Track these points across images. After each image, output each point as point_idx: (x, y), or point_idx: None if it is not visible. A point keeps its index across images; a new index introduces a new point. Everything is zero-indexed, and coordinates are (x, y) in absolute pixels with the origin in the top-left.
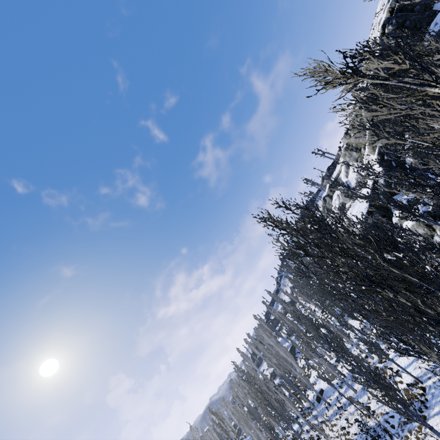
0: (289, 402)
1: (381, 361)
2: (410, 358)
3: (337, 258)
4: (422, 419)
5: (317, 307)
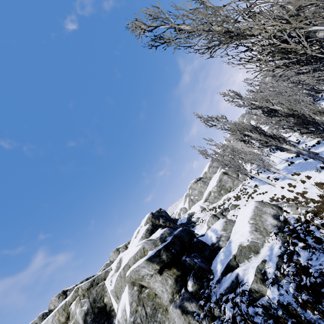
0: None
1: None
2: None
3: None
4: None
5: None
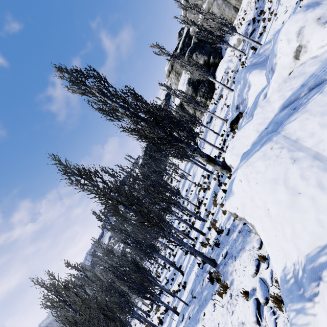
0: None
1: None
2: None
3: None
4: None
5: None
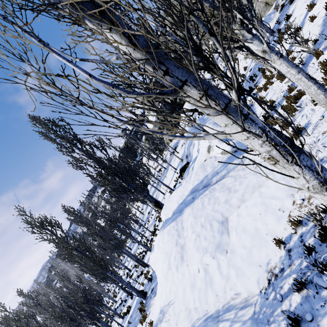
0: None
1: None
2: None
3: None
4: None
5: None
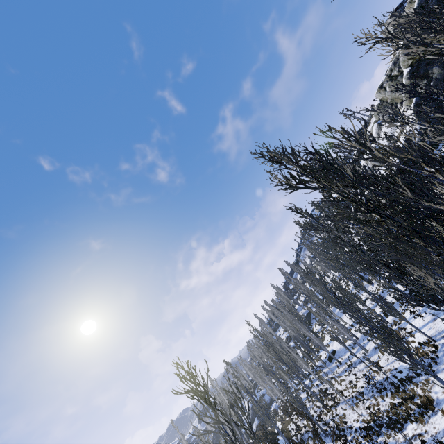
0: (300, 360)
1: (396, 324)
2: (426, 319)
3: (333, 183)
4: (427, 367)
5: (335, 276)
